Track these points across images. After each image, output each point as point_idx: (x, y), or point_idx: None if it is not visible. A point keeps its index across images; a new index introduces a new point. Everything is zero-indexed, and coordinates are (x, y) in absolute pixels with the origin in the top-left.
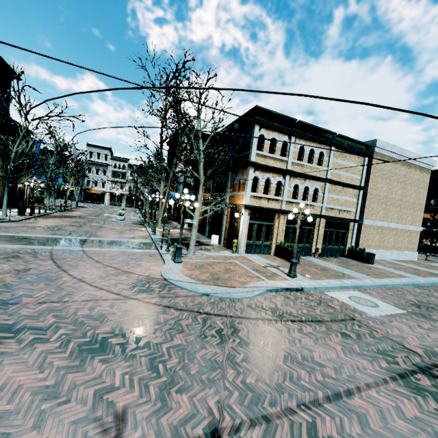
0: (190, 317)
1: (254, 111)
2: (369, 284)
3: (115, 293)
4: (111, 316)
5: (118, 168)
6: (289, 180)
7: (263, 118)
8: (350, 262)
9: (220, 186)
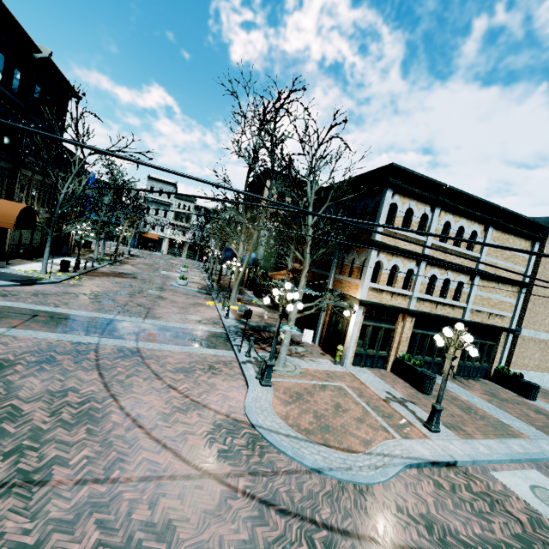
0: (303, 536)
1: (387, 169)
2: None
3: (185, 461)
4: (182, 528)
5: (182, 208)
6: (425, 268)
7: (399, 181)
8: (499, 392)
9: (319, 260)
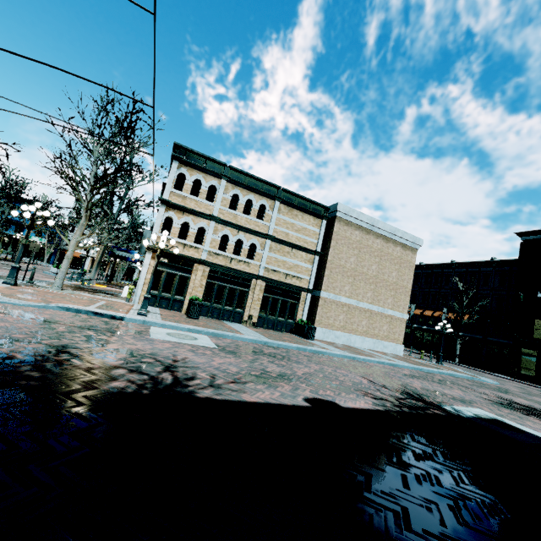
0: None
1: (177, 149)
2: (240, 336)
3: None
4: None
5: None
6: (216, 228)
7: (186, 157)
8: (285, 335)
9: None
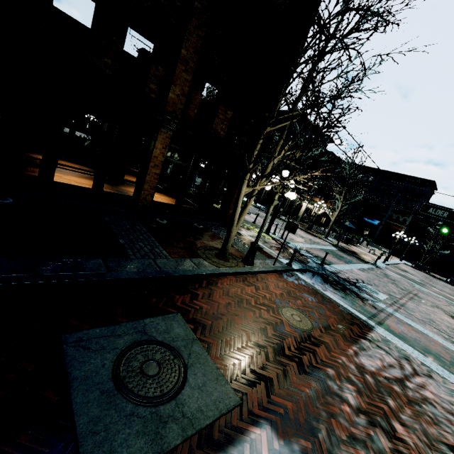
0: None
1: None
2: None
3: None
4: None
5: None
6: None
7: None
8: None
9: None
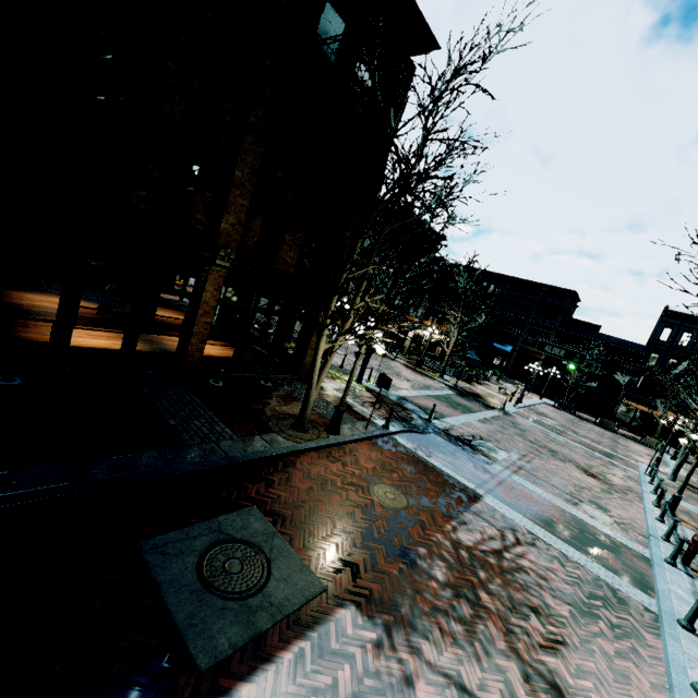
0: None
1: None
2: None
3: None
4: None
5: None
6: None
7: None
8: None
9: None
